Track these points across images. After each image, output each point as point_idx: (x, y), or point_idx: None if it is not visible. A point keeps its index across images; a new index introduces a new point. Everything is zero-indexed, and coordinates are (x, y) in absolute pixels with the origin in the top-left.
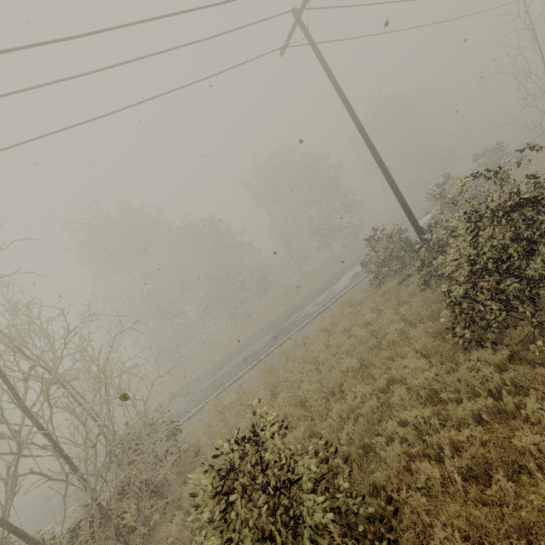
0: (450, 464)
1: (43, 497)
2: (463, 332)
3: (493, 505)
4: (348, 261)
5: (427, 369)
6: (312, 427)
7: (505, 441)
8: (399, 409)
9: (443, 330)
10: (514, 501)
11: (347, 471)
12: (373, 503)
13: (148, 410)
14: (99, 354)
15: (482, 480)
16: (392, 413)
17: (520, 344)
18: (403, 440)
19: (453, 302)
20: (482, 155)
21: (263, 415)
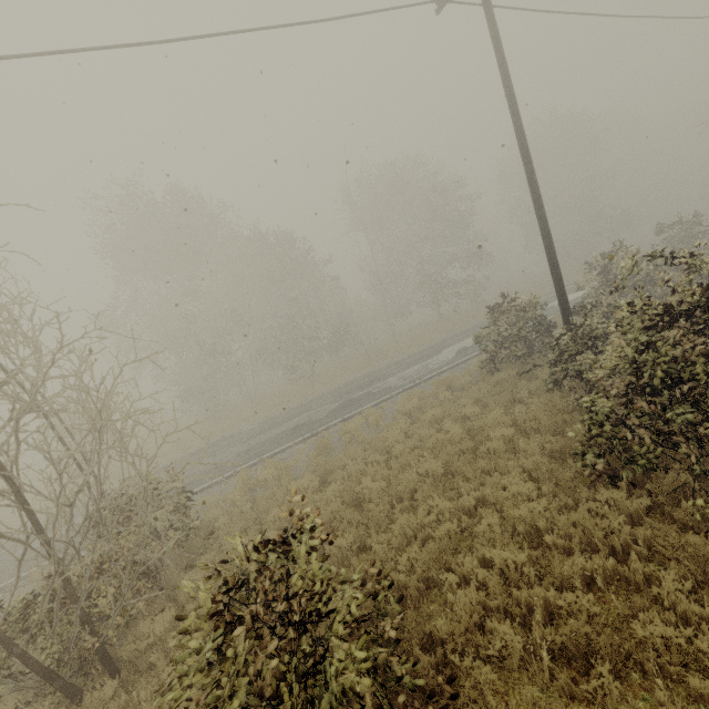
0: (539, 635)
1: (8, 543)
2: (595, 461)
3: (584, 702)
4: (457, 330)
5: (533, 496)
6: (364, 537)
7: (618, 619)
8: (485, 542)
9: (565, 451)
10: (615, 703)
11: (400, 617)
12: (424, 660)
13: (161, 464)
14: (100, 384)
15: (576, 664)
16: (473, 544)
17: (669, 495)
18: (480, 584)
19: (593, 419)
20: (671, 226)
21: (303, 519)
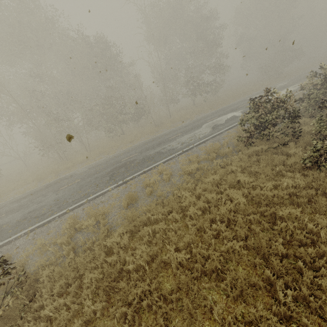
0: None
1: None
2: None
3: None
4: (207, 112)
5: None
6: None
7: None
8: None
9: None
10: None
11: None
12: None
13: (24, 193)
14: None
15: None
16: None
17: None
18: None
19: None
20: None
21: None
